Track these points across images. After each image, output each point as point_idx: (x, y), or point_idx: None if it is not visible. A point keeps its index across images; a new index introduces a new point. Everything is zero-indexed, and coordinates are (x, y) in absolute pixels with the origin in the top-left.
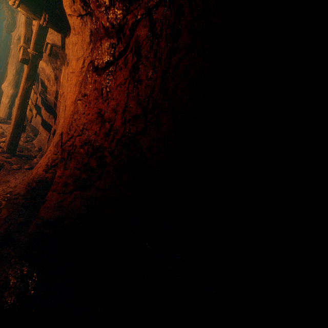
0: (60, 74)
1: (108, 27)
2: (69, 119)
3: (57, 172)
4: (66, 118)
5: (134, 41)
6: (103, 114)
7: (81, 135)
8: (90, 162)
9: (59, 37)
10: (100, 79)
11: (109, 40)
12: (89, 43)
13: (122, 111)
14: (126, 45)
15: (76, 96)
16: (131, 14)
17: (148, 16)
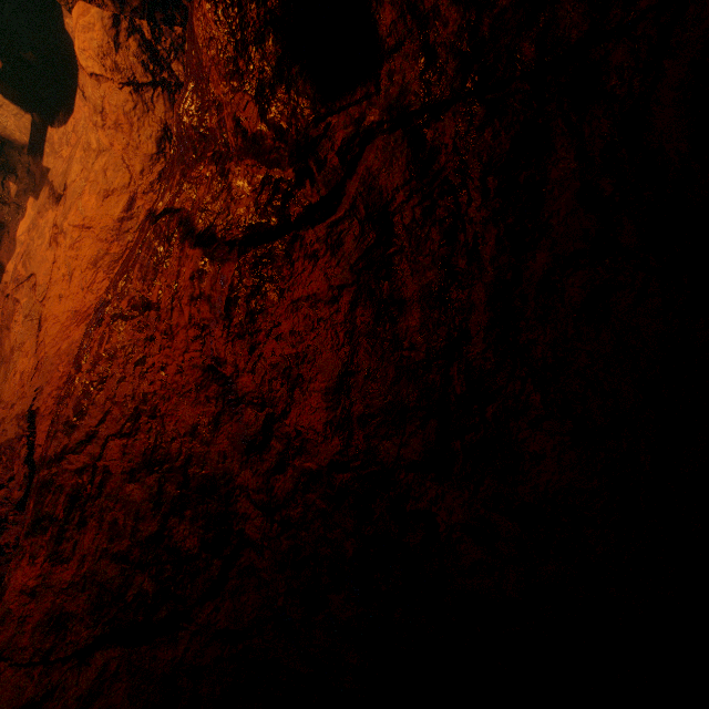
0: (17, 218)
1: (263, 135)
2: (67, 367)
3: (17, 572)
4: (49, 362)
5: (359, 187)
6: (229, 374)
7: (129, 434)
8: (171, 532)
9: (23, 121)
10: (223, 270)
11: (264, 169)
12: (155, 158)
13: (333, 386)
14: (329, 192)
15: (95, 296)
16: (341, 114)
17: (402, 129)
